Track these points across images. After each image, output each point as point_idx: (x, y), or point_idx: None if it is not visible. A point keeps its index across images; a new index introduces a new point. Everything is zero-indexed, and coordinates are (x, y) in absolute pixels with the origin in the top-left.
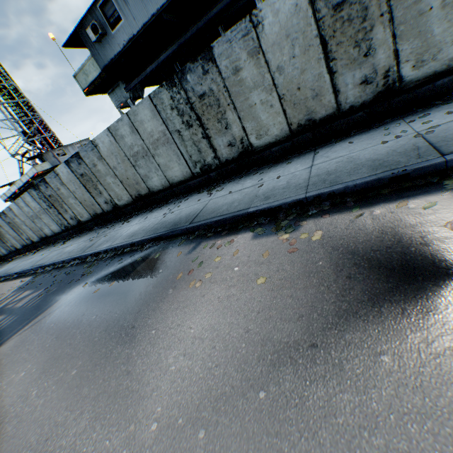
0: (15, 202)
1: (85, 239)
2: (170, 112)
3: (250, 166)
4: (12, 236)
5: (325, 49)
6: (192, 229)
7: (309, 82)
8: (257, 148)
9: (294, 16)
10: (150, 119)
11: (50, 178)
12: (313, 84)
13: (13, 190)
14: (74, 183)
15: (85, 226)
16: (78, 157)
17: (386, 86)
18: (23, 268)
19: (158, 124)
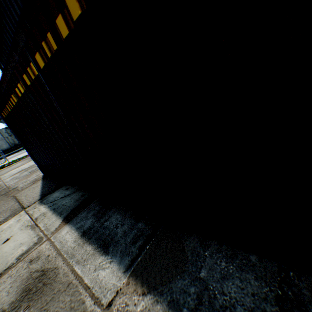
0: None
1: None
2: (5, 133)
3: None
4: None
5: None
6: None
7: None
8: None
9: None
10: None
11: None
12: None
13: None
14: None
15: None
16: None
17: None
18: None
19: (0, 135)
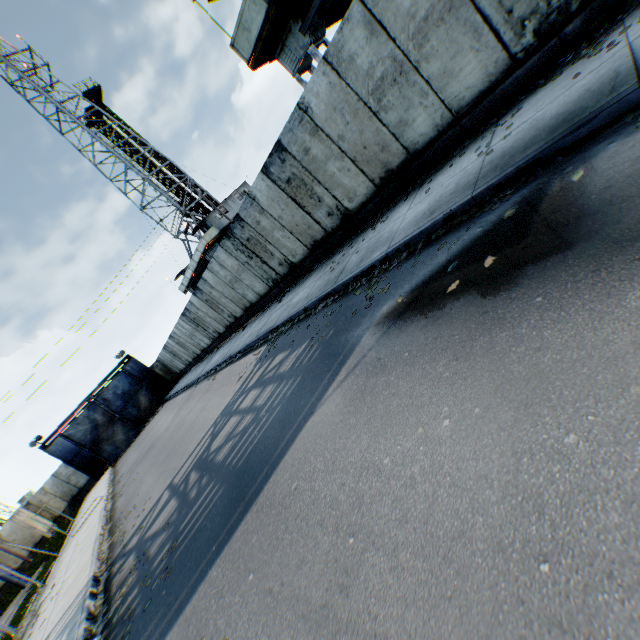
0: (208, 269)
1: (315, 279)
2: None
3: None
4: (211, 319)
5: None
6: None
7: None
8: None
9: None
10: None
11: (244, 211)
12: None
13: (188, 277)
14: (278, 202)
15: (301, 268)
16: (279, 151)
17: None
18: (243, 344)
19: None
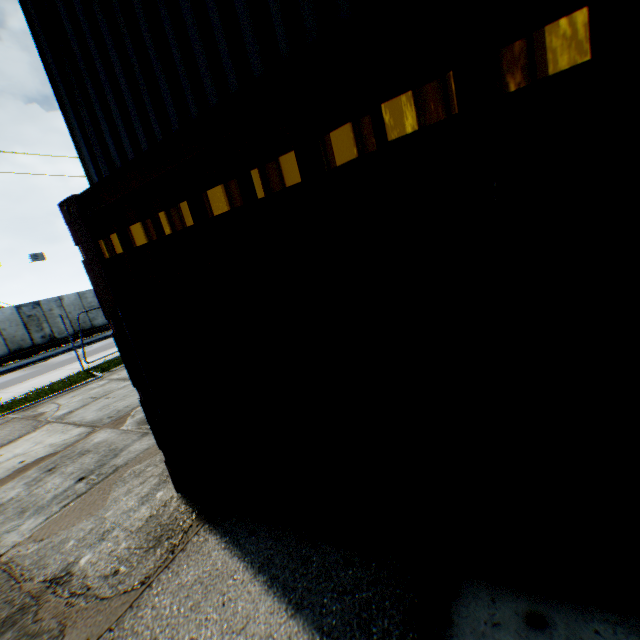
0: None
1: None
2: None
3: None
4: None
5: (27, 326)
6: None
7: (21, 335)
8: None
9: (13, 315)
10: None
11: None
12: (23, 336)
13: None
14: None
15: None
16: None
17: (52, 339)
18: None
19: None
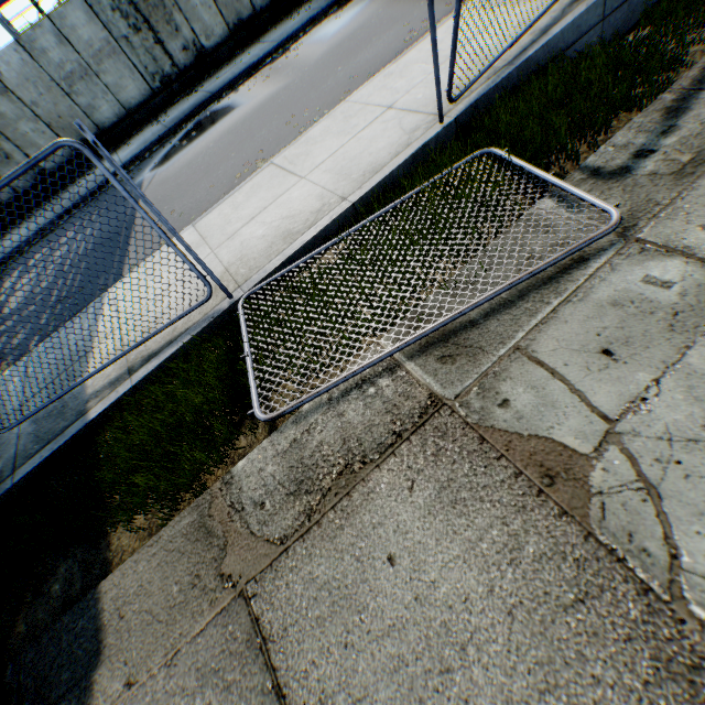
0: None
1: (24, 228)
2: (113, 16)
3: (209, 71)
4: None
5: None
6: (219, 95)
7: None
8: (209, 51)
9: None
10: (86, 25)
11: None
12: None
13: None
14: None
15: None
16: None
17: None
18: None
19: (98, 31)
